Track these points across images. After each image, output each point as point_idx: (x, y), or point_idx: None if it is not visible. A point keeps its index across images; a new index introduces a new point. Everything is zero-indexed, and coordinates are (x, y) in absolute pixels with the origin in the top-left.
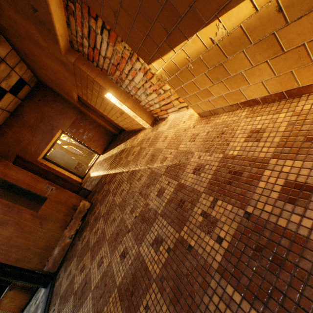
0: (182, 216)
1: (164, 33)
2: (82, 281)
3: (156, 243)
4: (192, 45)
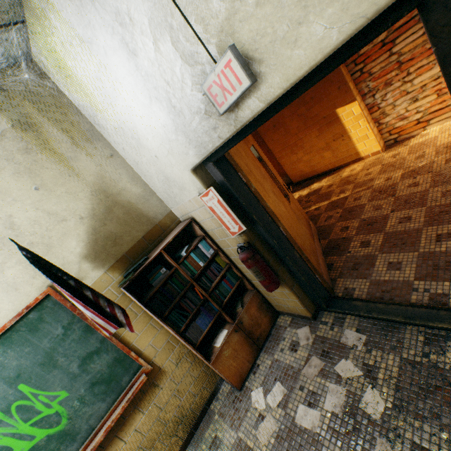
0: None
1: None
2: None
3: None
4: None
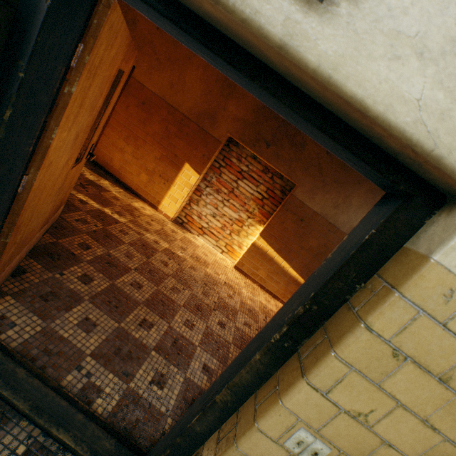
0: (254, 317)
1: (281, 247)
2: (163, 337)
3: (247, 325)
4: (279, 259)
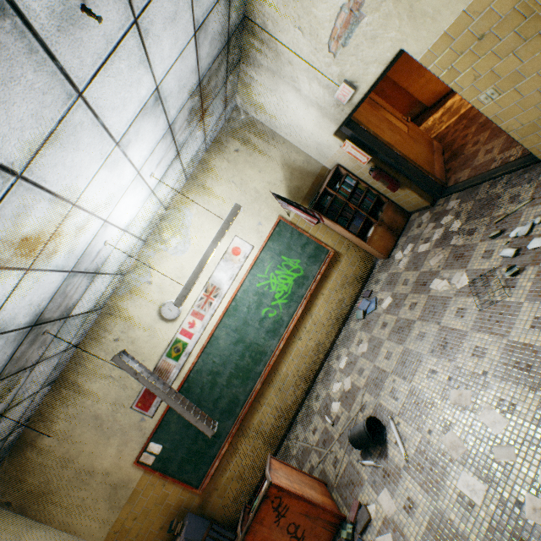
0: None
1: None
2: None
3: None
4: None
